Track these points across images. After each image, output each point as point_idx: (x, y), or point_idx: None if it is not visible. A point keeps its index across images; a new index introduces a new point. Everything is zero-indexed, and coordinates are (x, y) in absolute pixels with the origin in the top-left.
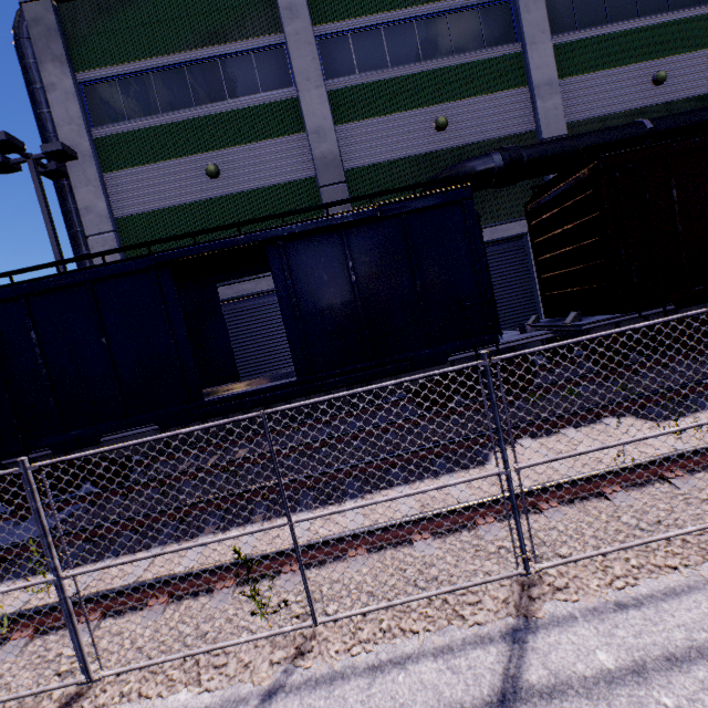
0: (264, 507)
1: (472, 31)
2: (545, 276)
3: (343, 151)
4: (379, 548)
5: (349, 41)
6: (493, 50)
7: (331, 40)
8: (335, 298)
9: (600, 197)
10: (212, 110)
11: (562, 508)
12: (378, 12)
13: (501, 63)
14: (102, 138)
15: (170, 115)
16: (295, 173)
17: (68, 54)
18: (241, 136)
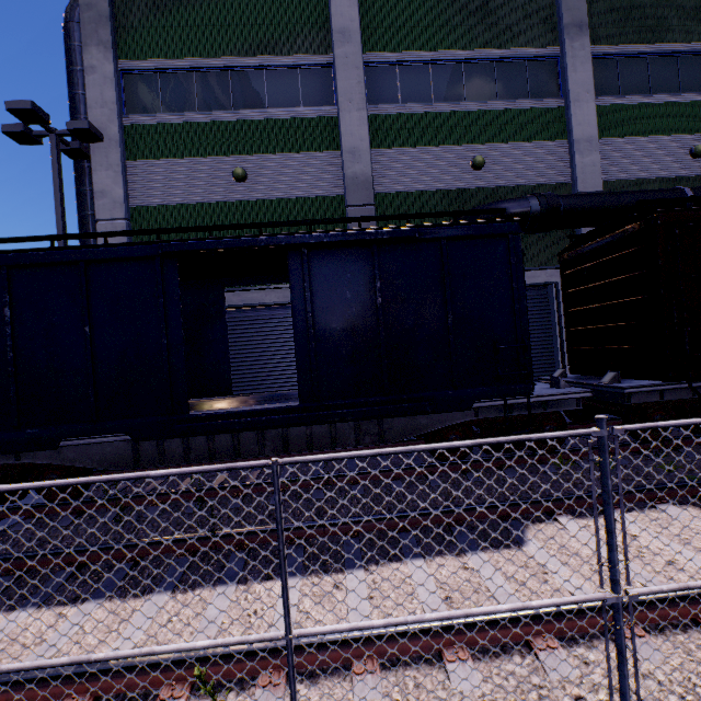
0: (241, 561)
1: (518, 81)
2: (576, 328)
3: (376, 174)
4: (396, 662)
5: (396, 72)
6: (537, 101)
7: (378, 68)
8: (356, 319)
9: (654, 252)
10: (250, 115)
11: (651, 639)
12: (429, 50)
13: (543, 115)
14: (132, 126)
15: (206, 114)
16: (324, 189)
17: (114, 41)
18: (275, 145)
